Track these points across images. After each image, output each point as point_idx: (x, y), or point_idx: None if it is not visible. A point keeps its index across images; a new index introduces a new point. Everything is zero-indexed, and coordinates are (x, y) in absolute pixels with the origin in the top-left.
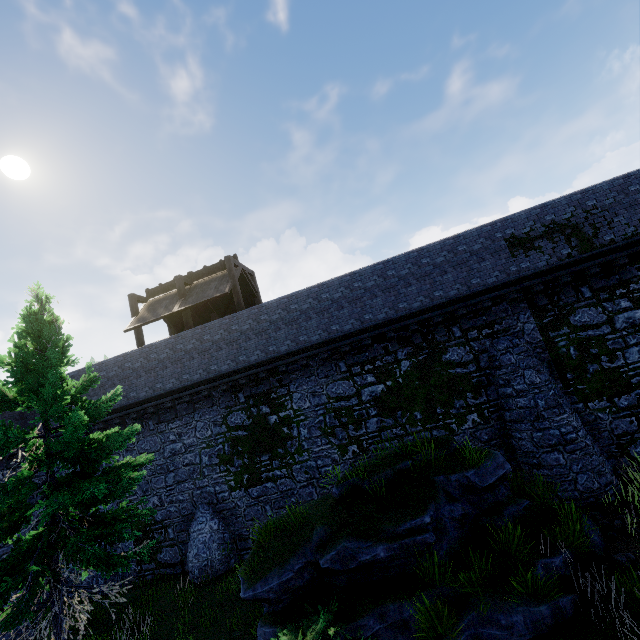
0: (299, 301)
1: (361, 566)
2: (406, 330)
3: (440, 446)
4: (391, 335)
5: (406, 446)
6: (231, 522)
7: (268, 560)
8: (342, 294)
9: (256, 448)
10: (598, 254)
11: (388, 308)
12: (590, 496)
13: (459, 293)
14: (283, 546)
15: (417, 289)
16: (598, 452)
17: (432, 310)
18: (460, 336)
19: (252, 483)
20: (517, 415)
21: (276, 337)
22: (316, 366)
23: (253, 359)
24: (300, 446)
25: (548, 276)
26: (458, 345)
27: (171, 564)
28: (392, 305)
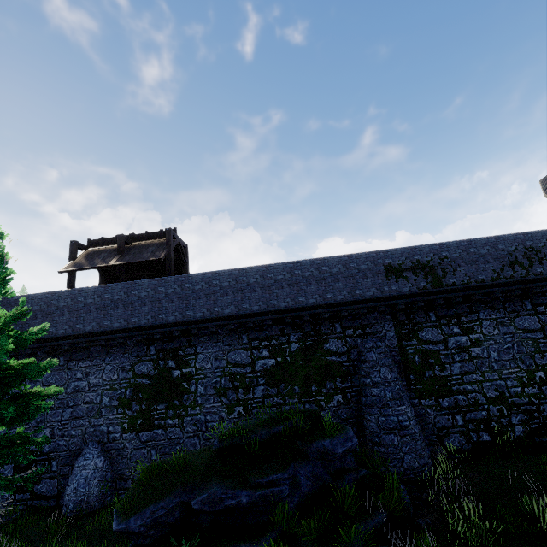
0: (221, 278)
1: (226, 509)
2: (300, 319)
3: (308, 417)
4: (288, 321)
5: (282, 413)
6: (116, 462)
7: (146, 497)
8: (256, 280)
9: (155, 397)
10: (444, 291)
11: (290, 299)
12: (411, 473)
13: (345, 298)
14: (162, 486)
15: (315, 289)
16: (422, 439)
17: (323, 307)
18: (340, 331)
19: (144, 428)
20: (370, 401)
21: (195, 304)
22: (223, 334)
23: (171, 319)
24: (195, 401)
25: (409, 299)
26: (337, 338)
27: (46, 496)
28: (294, 297)
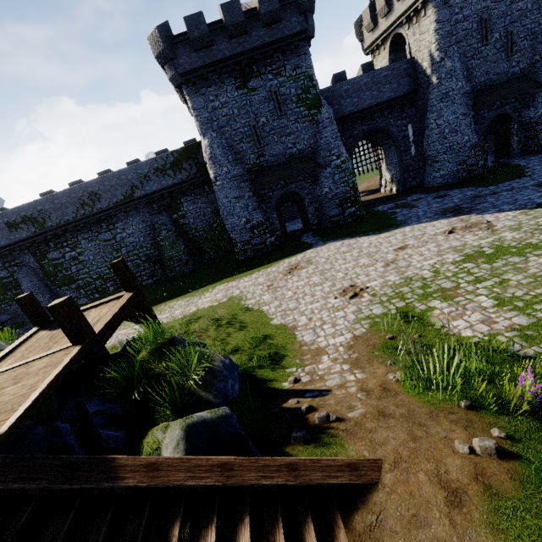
0: None
1: None
2: None
3: None
4: None
5: None
6: None
7: None
8: None
9: None
10: (48, 231)
11: None
12: None
13: None
14: None
15: None
16: None
17: None
18: (2, 266)
19: None
20: None
21: None
22: None
23: None
24: None
25: (30, 240)
26: (2, 270)
27: None
28: None
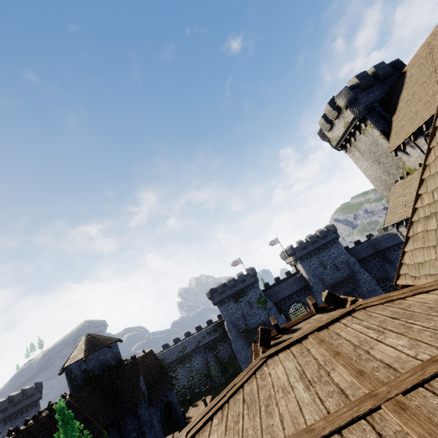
0: None
1: None
2: None
3: None
4: None
5: None
6: None
7: None
8: None
9: None
10: (166, 365)
11: None
12: None
13: None
14: None
15: None
16: None
17: None
18: None
19: None
20: None
21: None
22: None
23: None
24: None
25: None
26: None
27: None
28: None
